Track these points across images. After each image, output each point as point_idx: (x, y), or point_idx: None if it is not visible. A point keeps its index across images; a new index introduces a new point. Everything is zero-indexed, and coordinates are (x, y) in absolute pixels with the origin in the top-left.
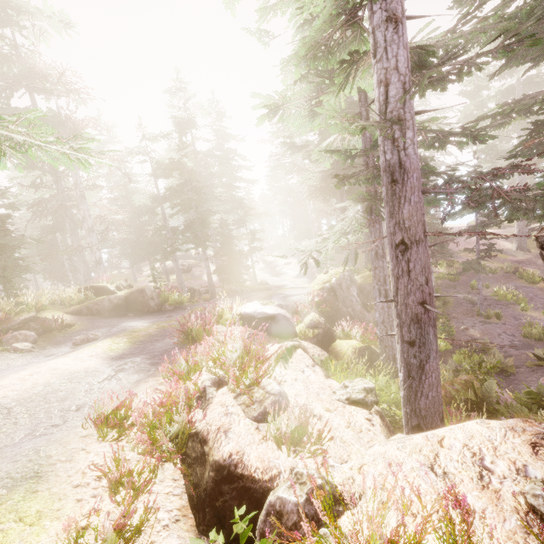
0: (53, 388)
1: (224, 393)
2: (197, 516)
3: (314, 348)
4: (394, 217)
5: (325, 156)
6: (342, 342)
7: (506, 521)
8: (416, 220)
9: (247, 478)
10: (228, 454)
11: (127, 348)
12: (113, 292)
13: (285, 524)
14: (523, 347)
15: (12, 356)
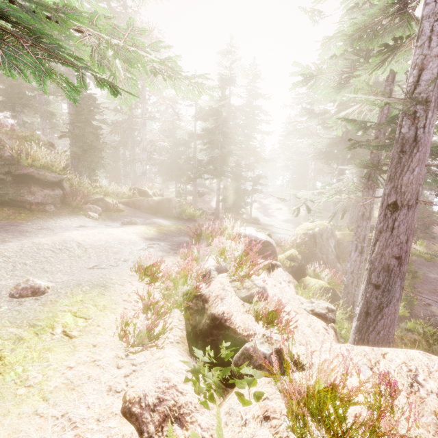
0: (110, 244)
1: (223, 277)
2: (191, 345)
3: (288, 275)
4: (393, 181)
5: (340, 125)
6: (311, 279)
7: (423, 416)
8: (413, 188)
9: (232, 330)
10: (221, 312)
11: (155, 235)
12: (150, 196)
13: (253, 363)
14: None
15: (87, 219)
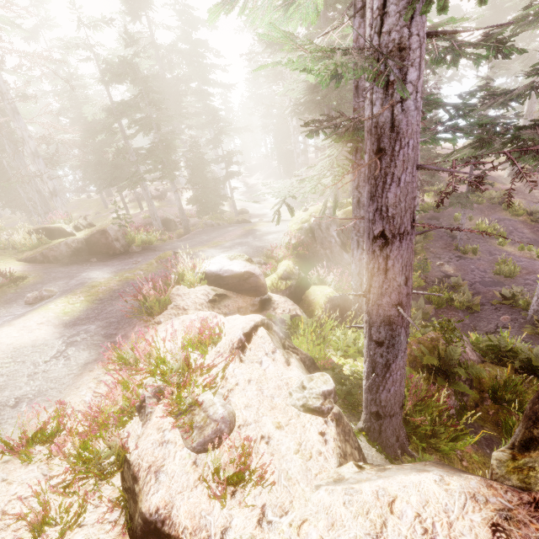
0: None
1: (164, 409)
2: None
3: (286, 302)
4: (376, 200)
5: None
6: (316, 289)
7: None
8: (404, 207)
9: (174, 538)
10: (155, 508)
11: (84, 310)
12: (71, 234)
13: None
14: (492, 284)
15: None
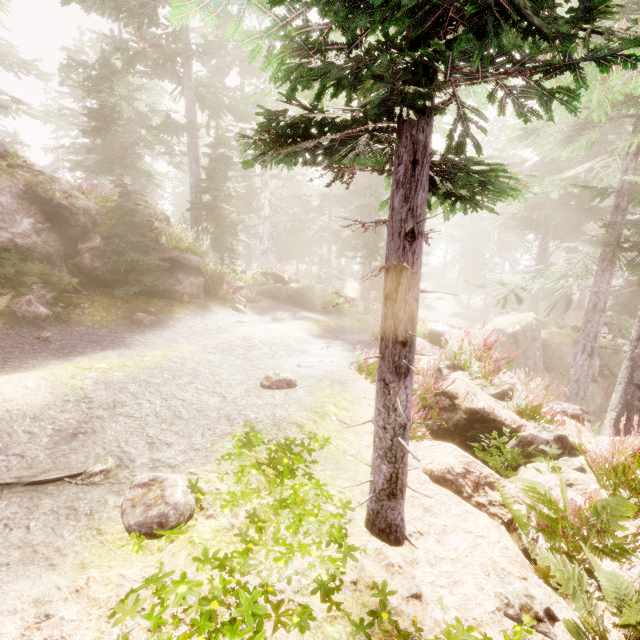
0: (288, 342)
1: (460, 374)
2: (442, 441)
3: None
4: None
5: (557, 186)
6: None
7: None
8: None
9: (499, 422)
10: (482, 406)
11: (321, 333)
12: (287, 283)
13: (534, 449)
14: None
15: (236, 313)
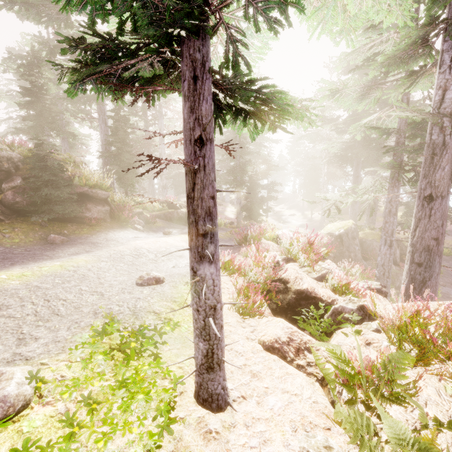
0: (171, 250)
1: (292, 265)
2: (280, 317)
3: None
4: (428, 178)
5: (359, 131)
6: None
7: None
8: (444, 182)
9: (318, 298)
10: (305, 287)
11: None
12: (178, 208)
13: (343, 317)
14: None
15: (135, 231)
